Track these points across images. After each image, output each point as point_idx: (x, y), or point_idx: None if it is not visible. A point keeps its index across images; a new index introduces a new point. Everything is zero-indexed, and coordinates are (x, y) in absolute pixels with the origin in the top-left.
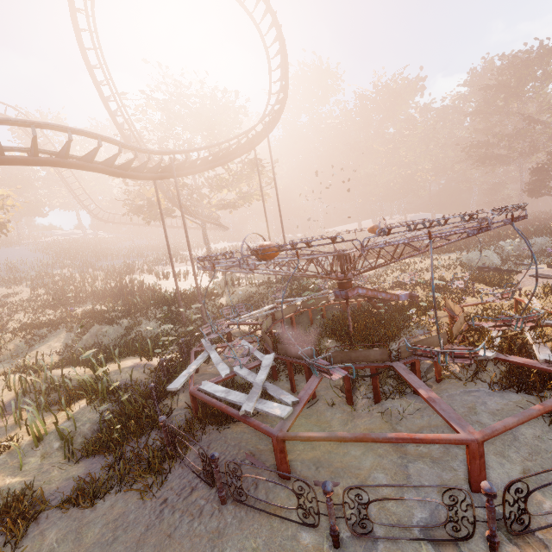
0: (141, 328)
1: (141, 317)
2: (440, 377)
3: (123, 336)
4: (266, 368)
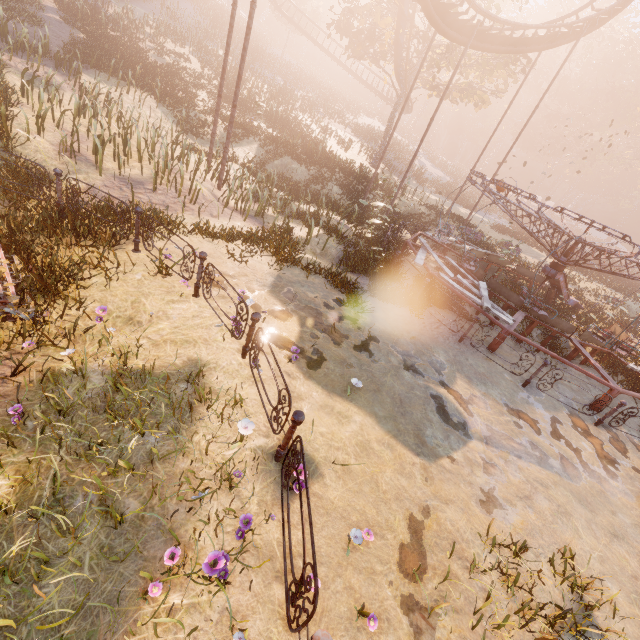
0: (327, 185)
1: (325, 174)
2: (585, 363)
3: (309, 184)
4: (484, 290)
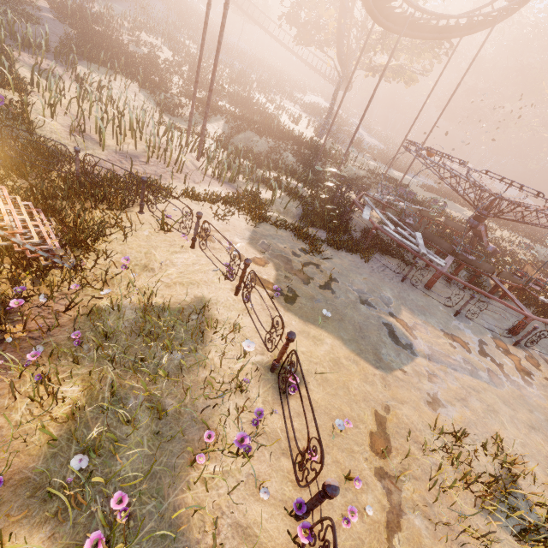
0: (283, 155)
1: (282, 145)
2: (503, 297)
3: (268, 153)
4: (420, 239)
